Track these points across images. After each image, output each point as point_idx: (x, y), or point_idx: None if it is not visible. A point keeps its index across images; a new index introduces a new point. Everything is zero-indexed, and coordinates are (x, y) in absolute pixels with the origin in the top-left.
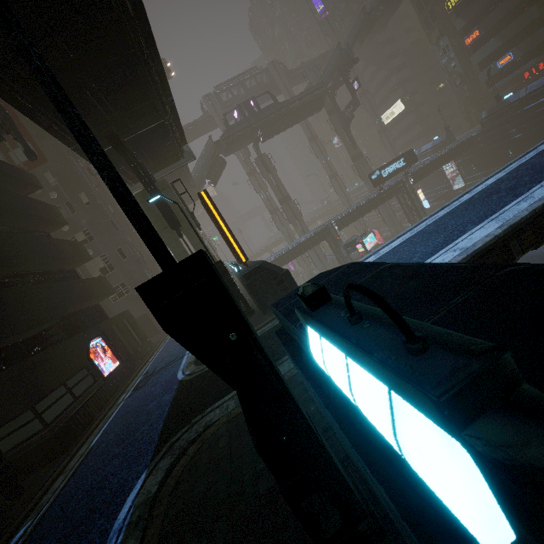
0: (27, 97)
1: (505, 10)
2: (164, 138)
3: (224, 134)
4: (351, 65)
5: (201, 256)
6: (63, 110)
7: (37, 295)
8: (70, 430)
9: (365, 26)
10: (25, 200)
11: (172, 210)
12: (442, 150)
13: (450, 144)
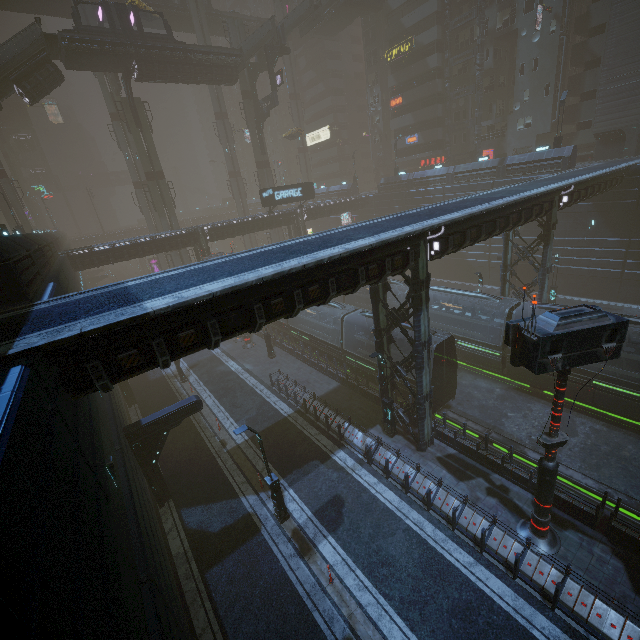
0: None
1: (423, 93)
2: None
3: (68, 32)
4: (280, 53)
5: None
6: None
7: None
8: None
9: (310, 19)
10: None
11: None
12: (343, 198)
13: (353, 195)
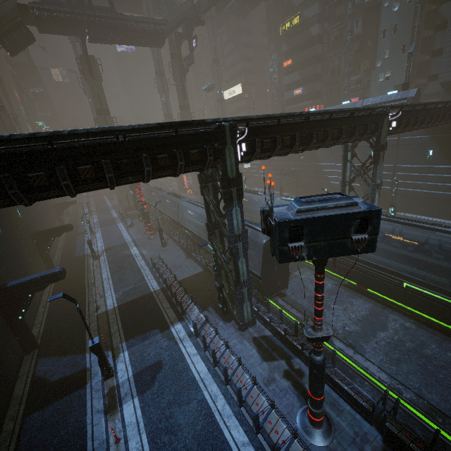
0: None
1: (307, 55)
2: None
3: (36, 3)
4: (197, 24)
5: None
6: None
7: None
8: None
9: (223, 0)
10: None
11: None
12: None
13: None
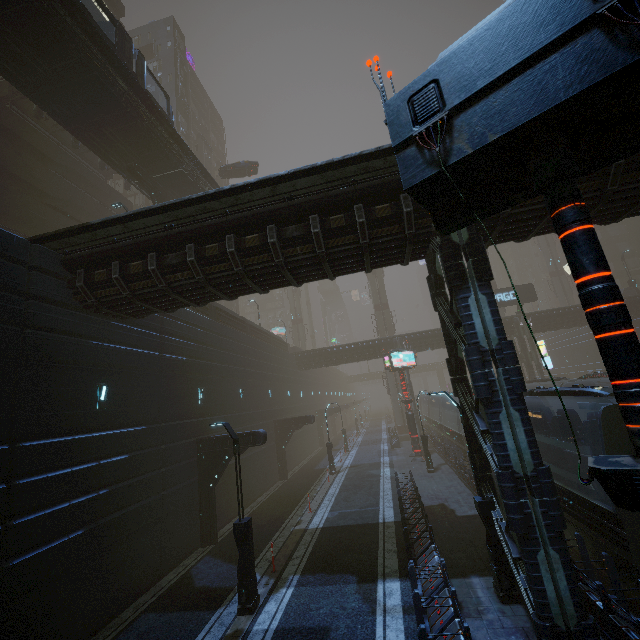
0: (68, 127)
1: None
2: (191, 186)
3: None
4: None
5: None
6: None
7: None
8: None
9: None
10: (103, 209)
11: None
12: None
13: None
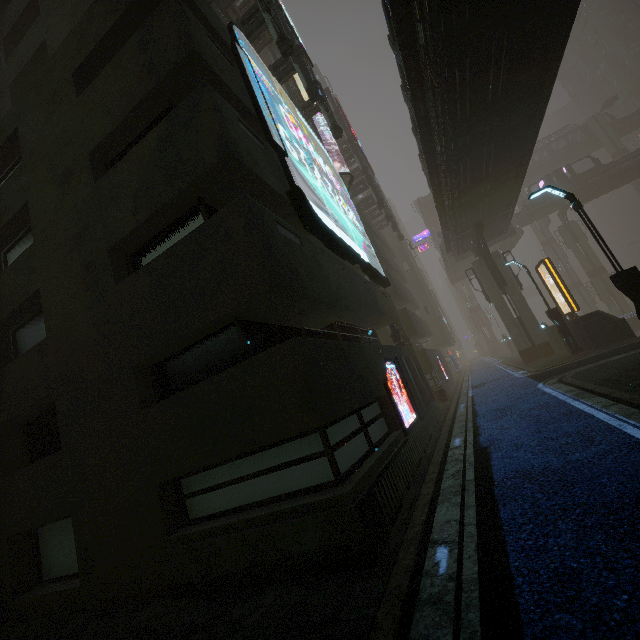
0: (455, 211)
1: None
2: (502, 221)
3: (526, 206)
4: None
5: (635, 267)
6: (600, 236)
7: (417, 319)
8: (446, 392)
9: None
10: (397, 265)
11: (501, 273)
12: None
13: None
